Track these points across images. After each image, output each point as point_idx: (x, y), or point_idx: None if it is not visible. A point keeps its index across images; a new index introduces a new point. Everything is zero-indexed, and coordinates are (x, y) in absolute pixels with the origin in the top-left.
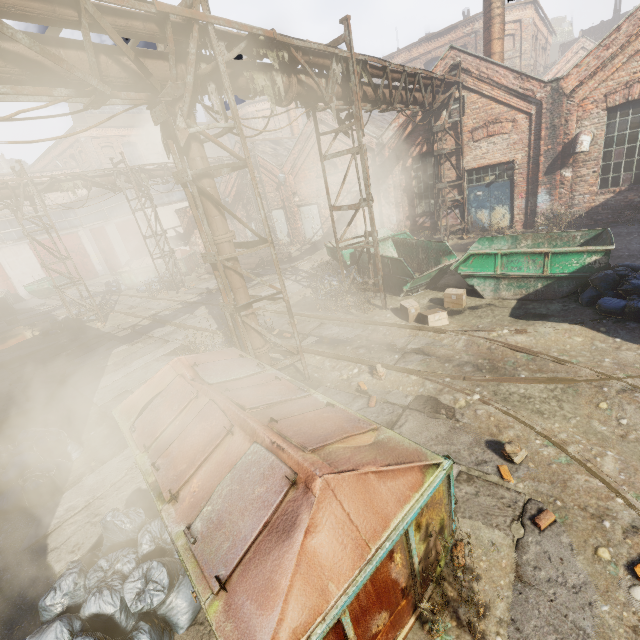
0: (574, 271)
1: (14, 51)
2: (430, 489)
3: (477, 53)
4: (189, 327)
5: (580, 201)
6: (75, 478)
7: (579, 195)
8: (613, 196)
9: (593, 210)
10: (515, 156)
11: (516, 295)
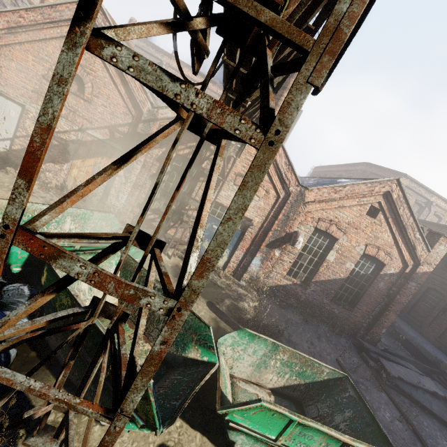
0: None
1: None
2: None
3: None
4: None
5: (274, 276)
6: None
7: (275, 272)
8: (291, 284)
9: (277, 287)
10: (255, 217)
11: None
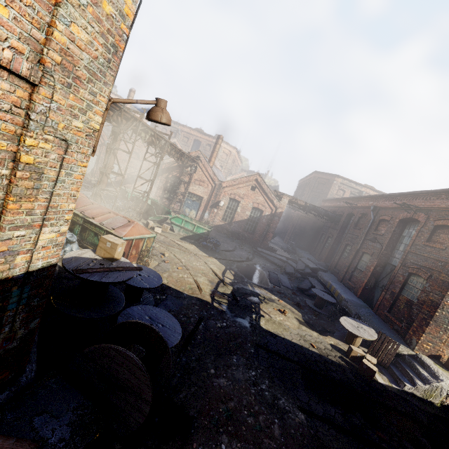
0: (200, 233)
1: None
2: (152, 235)
3: None
4: None
5: (216, 221)
6: None
7: (216, 219)
8: (224, 224)
9: (218, 226)
10: (204, 196)
11: (184, 235)
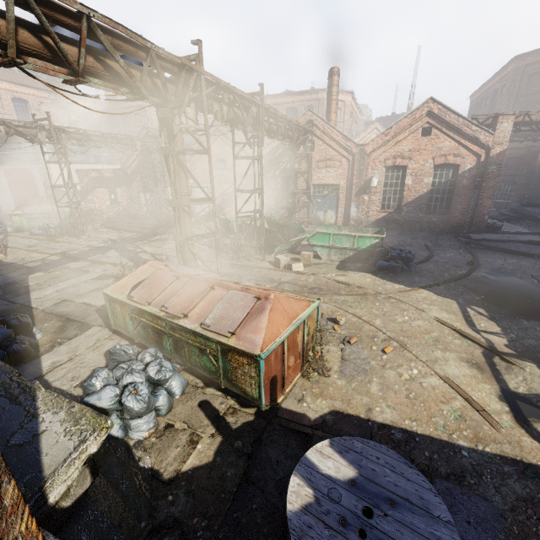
0: (367, 247)
1: (110, 65)
2: (313, 308)
3: (319, 113)
4: (106, 262)
5: (372, 214)
6: (47, 348)
7: (371, 211)
8: (387, 214)
9: (378, 220)
10: (340, 182)
11: (339, 259)
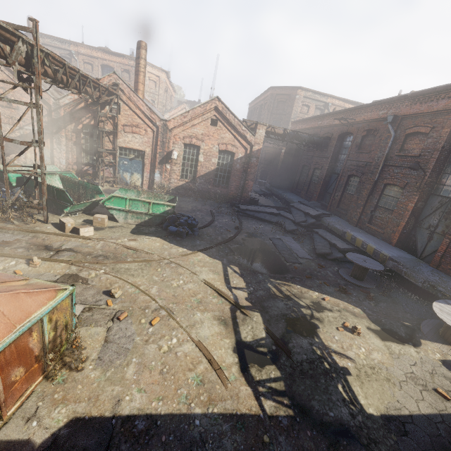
0: (161, 213)
1: None
2: (60, 299)
3: None
4: None
5: (173, 182)
6: None
7: (173, 179)
8: (185, 183)
9: (178, 187)
10: (146, 149)
11: (136, 222)
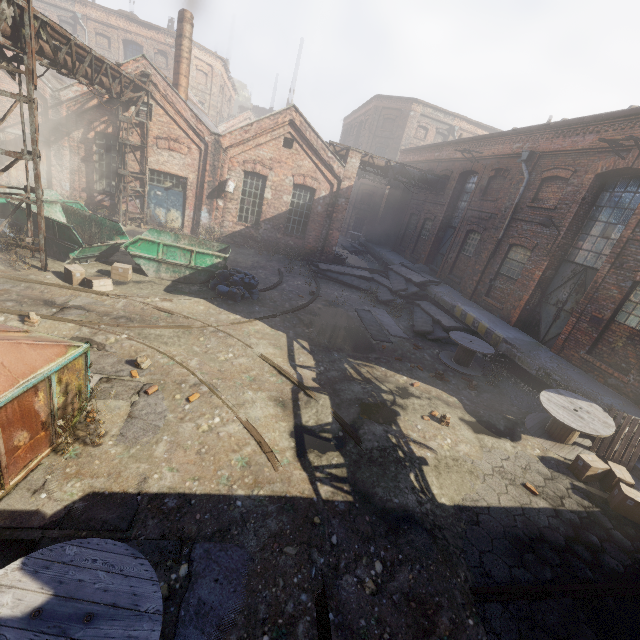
0: (208, 267)
1: None
2: (71, 356)
3: None
4: None
5: (227, 225)
6: None
7: (227, 221)
8: (244, 228)
9: (234, 234)
10: (189, 175)
11: (172, 277)
